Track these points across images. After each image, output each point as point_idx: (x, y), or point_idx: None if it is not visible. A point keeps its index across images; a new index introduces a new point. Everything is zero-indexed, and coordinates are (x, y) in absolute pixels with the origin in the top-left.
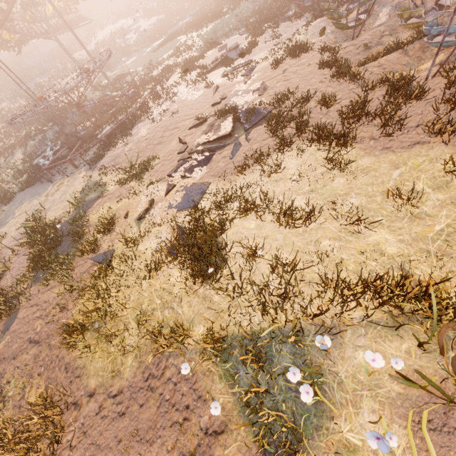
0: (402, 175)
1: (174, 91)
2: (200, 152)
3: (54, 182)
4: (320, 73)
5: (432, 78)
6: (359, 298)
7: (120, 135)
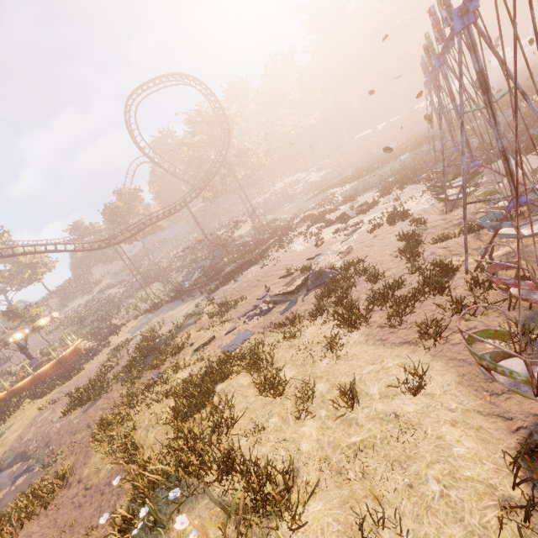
0: (371, 373)
1: (293, 241)
2: (267, 302)
3: (185, 302)
4: (397, 245)
5: (474, 272)
6: (230, 473)
7: (239, 273)
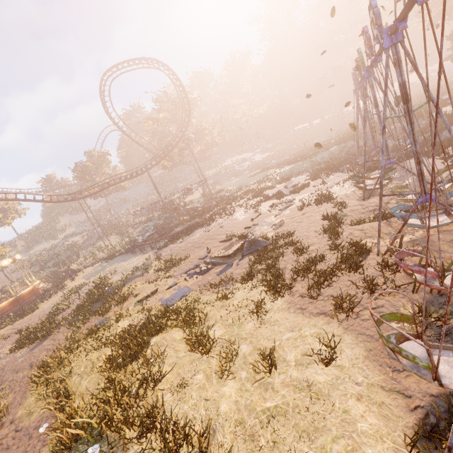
0: (290, 339)
1: (235, 210)
2: (207, 263)
3: (137, 254)
4: (321, 223)
5: (384, 254)
6: (150, 432)
7: (186, 234)
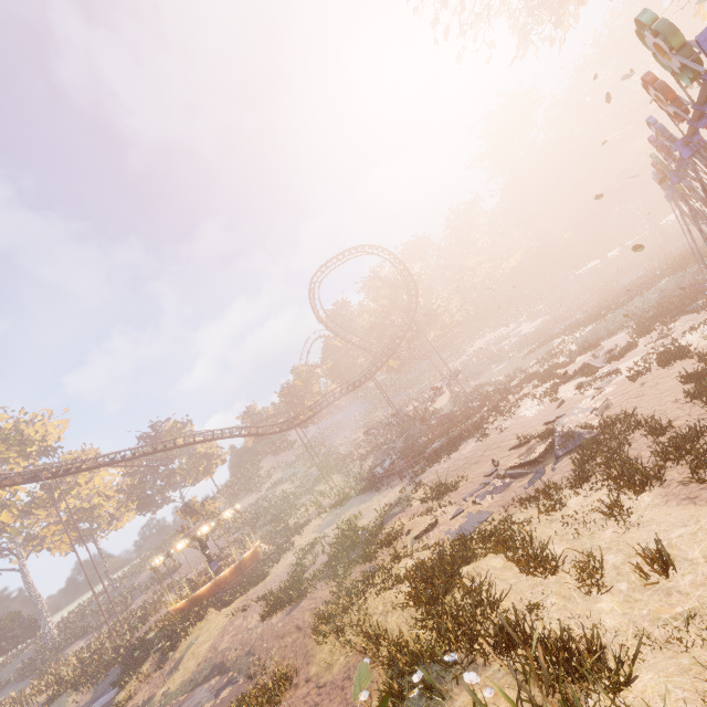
0: (684, 536)
1: (517, 405)
2: (501, 477)
3: (380, 491)
4: (681, 389)
5: None
6: (514, 642)
7: (448, 450)
